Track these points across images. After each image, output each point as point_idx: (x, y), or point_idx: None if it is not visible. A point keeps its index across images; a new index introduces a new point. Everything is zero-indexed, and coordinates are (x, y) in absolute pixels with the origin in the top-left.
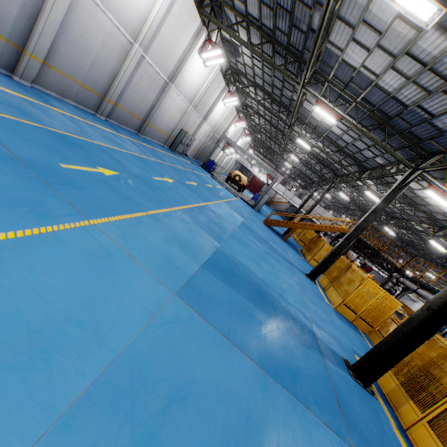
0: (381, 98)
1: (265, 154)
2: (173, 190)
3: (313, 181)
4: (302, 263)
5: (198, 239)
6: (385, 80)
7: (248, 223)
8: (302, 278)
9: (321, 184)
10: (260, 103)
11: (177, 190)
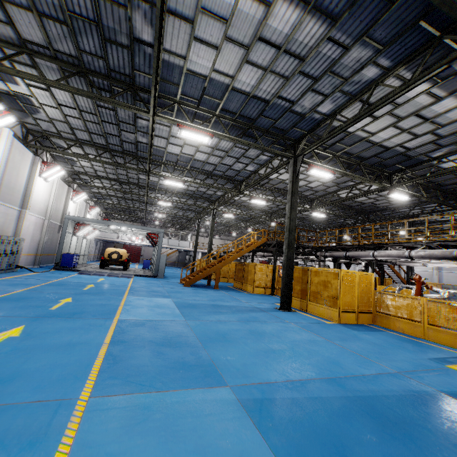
0: (241, 102)
1: (123, 218)
2: (38, 349)
3: (192, 217)
4: (257, 300)
5: (207, 440)
6: (241, 80)
7: (180, 299)
8: (288, 317)
9: (200, 216)
10: (98, 159)
11: (46, 342)
